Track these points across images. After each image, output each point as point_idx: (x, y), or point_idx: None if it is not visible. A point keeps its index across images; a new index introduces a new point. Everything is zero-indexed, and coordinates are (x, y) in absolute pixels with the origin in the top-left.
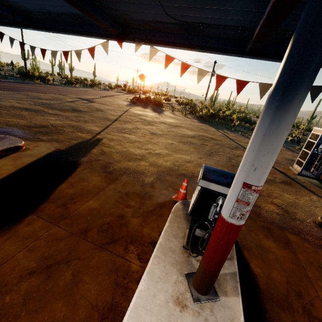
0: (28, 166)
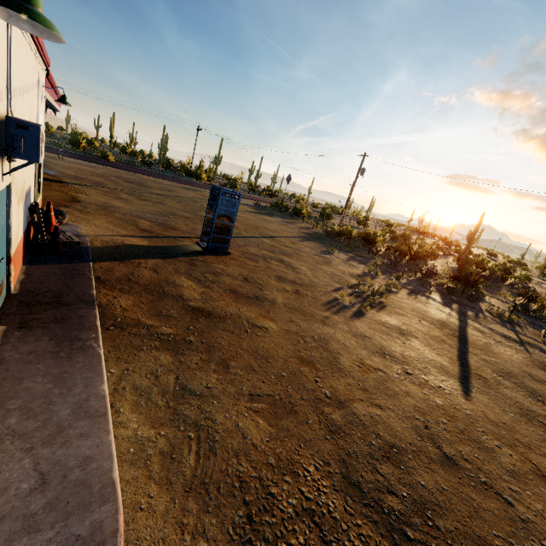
0: None
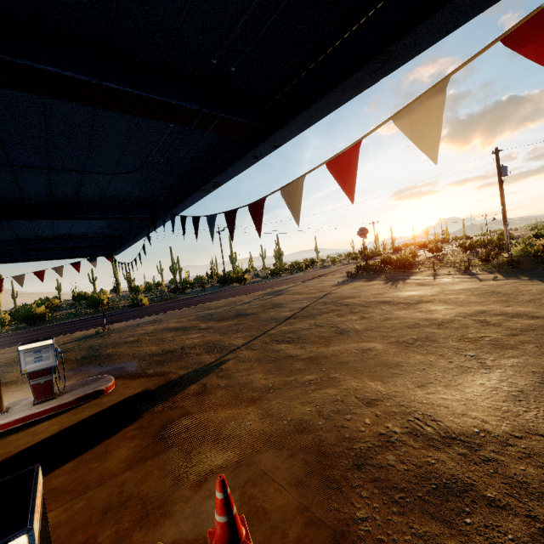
0: (75, 425)
